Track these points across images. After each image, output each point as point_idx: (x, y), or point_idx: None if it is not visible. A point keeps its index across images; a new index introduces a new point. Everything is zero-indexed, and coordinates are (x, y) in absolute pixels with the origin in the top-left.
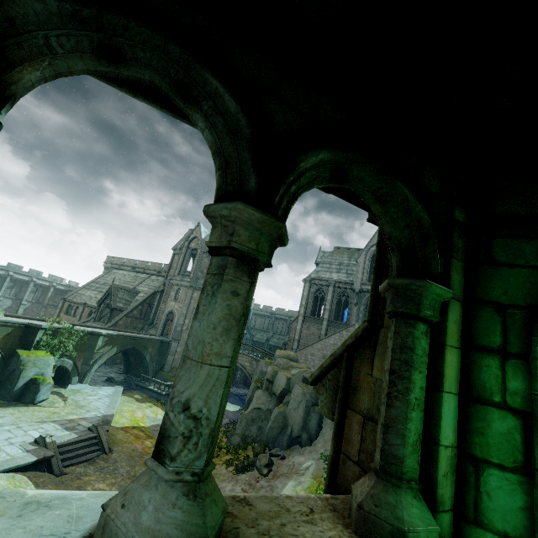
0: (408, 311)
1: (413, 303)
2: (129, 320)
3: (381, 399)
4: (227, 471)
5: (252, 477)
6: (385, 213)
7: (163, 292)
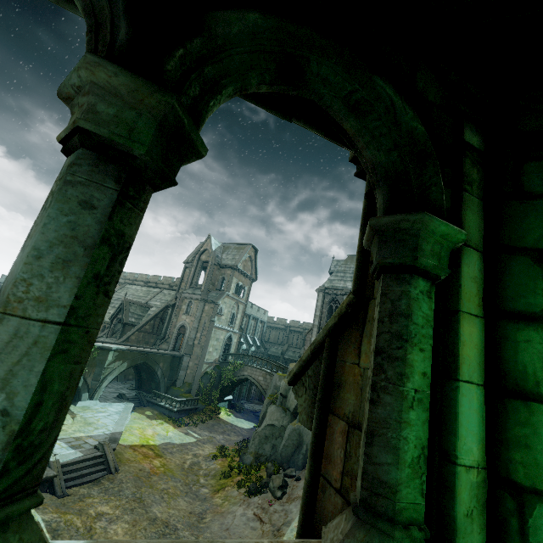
0: (400, 261)
1: (406, 248)
2: (142, 335)
3: (365, 395)
4: (238, 493)
5: (265, 500)
6: (363, 130)
7: (175, 306)
